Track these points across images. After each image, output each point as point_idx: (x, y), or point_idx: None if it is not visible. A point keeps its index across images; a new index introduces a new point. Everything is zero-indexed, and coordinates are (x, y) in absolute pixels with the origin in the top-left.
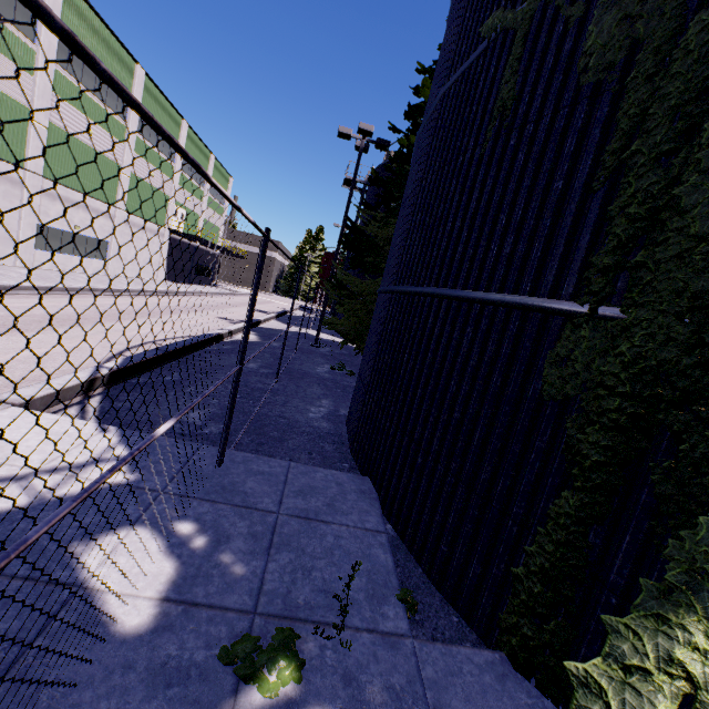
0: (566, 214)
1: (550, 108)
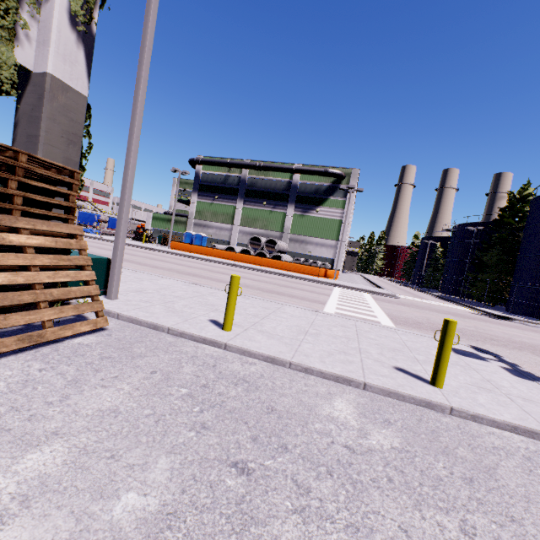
0: None
1: None
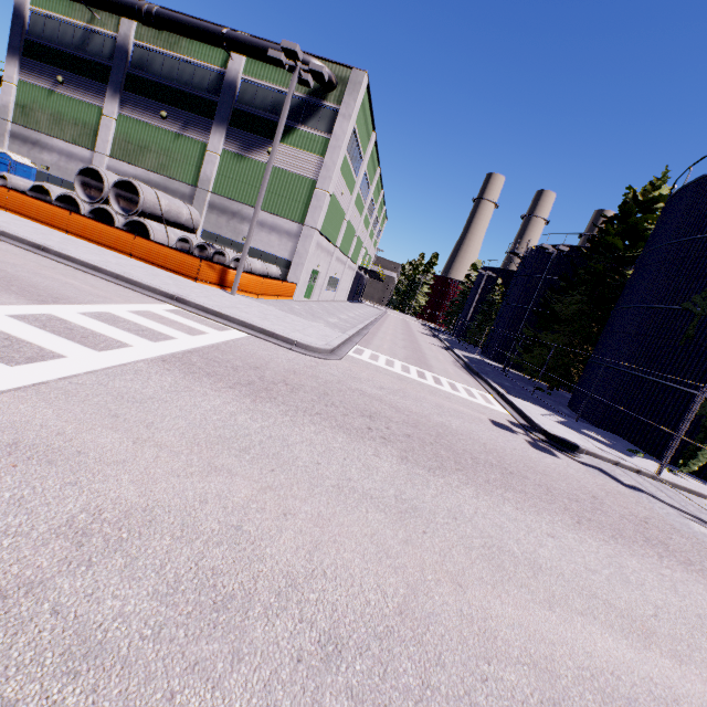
0: (706, 374)
1: (704, 345)
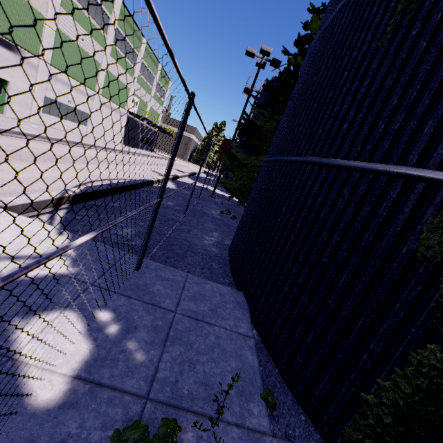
0: None
1: None
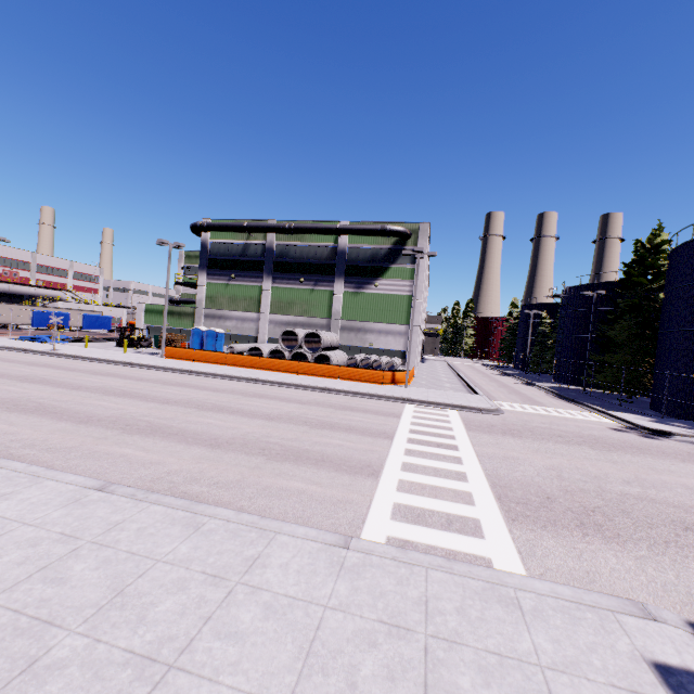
0: None
1: None
